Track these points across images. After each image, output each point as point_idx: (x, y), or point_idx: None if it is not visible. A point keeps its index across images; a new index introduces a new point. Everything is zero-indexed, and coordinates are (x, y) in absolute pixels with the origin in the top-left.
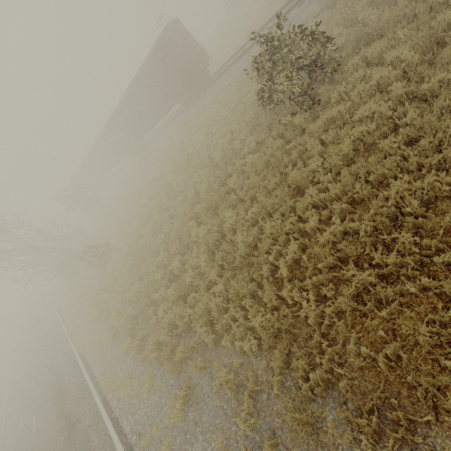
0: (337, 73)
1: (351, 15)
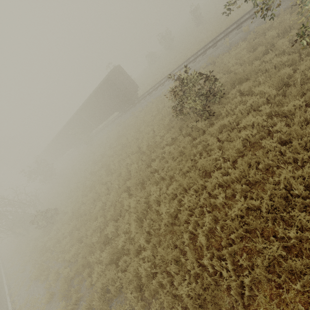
0: (222, 98)
1: (226, 68)
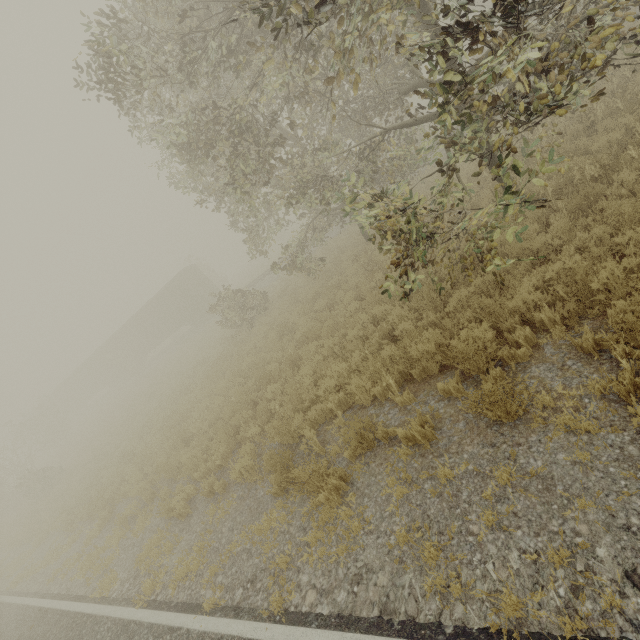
0: (270, 310)
1: (287, 281)
